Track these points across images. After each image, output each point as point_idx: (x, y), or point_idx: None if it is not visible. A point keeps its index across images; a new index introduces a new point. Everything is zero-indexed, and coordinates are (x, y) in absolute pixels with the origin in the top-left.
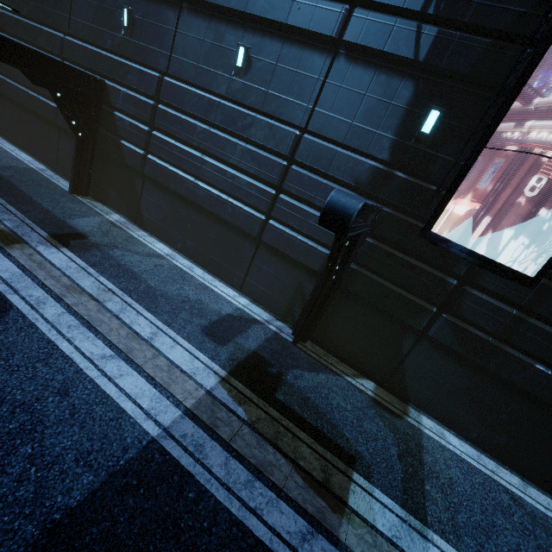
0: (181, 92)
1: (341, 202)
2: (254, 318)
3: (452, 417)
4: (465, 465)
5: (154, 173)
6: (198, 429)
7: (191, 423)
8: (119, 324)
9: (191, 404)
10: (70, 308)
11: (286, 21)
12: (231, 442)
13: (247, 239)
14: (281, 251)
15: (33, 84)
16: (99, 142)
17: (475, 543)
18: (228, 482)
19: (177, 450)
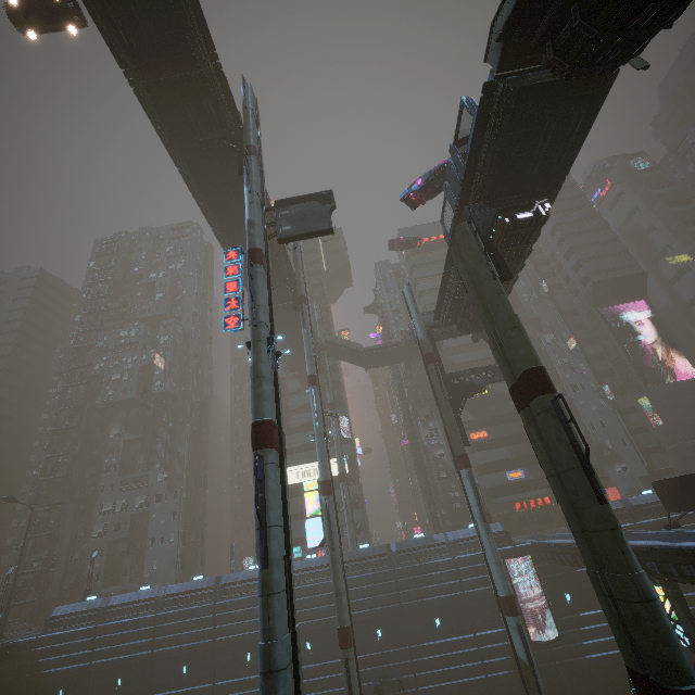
0: (422, 648)
1: None
2: None
3: None
4: None
5: None
6: None
7: None
8: None
9: None
10: None
11: (448, 604)
12: None
13: (484, 692)
14: (501, 685)
15: None
16: None
17: None
18: None
19: None
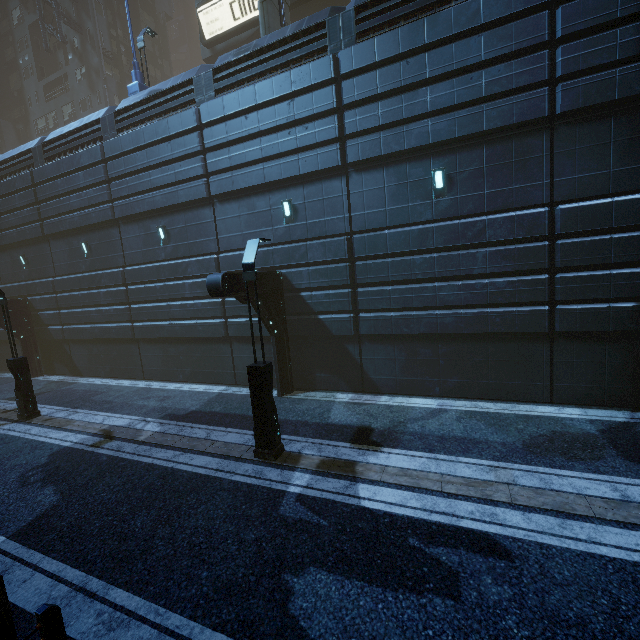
0: (381, 239)
1: None
2: (620, 422)
3: None
4: None
5: (376, 328)
6: None
7: None
8: (579, 497)
9: None
10: (515, 506)
11: (483, 128)
12: None
13: (531, 340)
14: (594, 331)
15: (189, 314)
16: (290, 330)
17: None
18: None
19: None
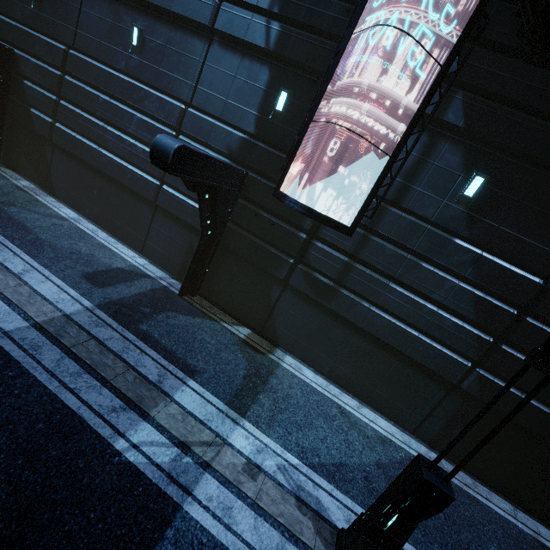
0: (85, 65)
1: (163, 143)
2: (147, 274)
3: (310, 355)
4: (309, 388)
5: (62, 141)
6: (42, 337)
7: (36, 332)
8: None
9: (42, 320)
10: None
11: (170, 8)
12: (72, 348)
13: (146, 204)
14: (173, 213)
15: None
16: (9, 109)
17: (284, 431)
18: (54, 371)
19: (11, 346)
